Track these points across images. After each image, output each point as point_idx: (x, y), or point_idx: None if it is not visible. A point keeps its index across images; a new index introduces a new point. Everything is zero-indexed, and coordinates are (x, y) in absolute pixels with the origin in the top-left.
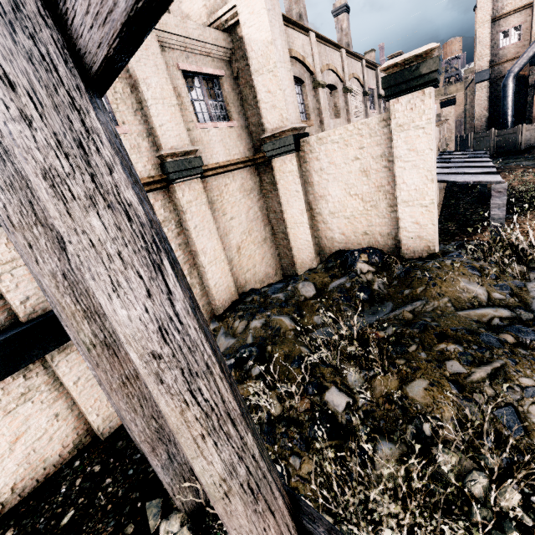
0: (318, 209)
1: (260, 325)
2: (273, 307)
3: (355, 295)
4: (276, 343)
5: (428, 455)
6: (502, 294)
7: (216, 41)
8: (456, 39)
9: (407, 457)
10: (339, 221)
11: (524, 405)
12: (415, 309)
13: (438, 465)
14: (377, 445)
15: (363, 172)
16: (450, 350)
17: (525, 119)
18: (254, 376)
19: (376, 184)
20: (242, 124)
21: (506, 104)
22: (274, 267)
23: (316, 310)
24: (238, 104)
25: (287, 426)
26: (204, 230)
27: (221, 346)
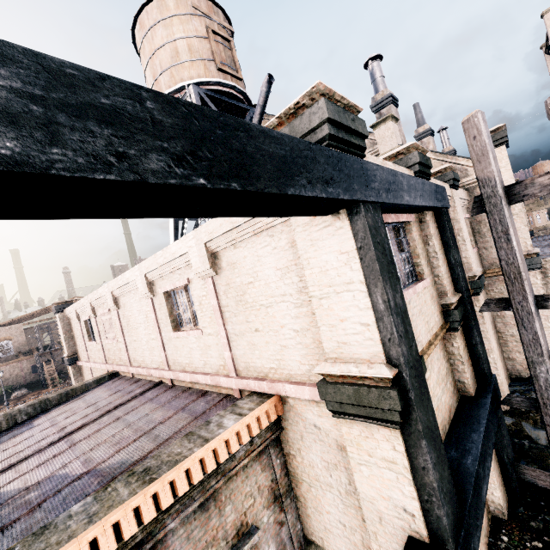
0: None
1: None
2: None
3: None
4: None
5: None
6: None
7: (466, 197)
8: (546, 162)
9: None
10: None
11: None
12: None
13: None
14: None
15: None
16: None
17: None
18: None
19: None
20: (477, 248)
21: None
22: (505, 369)
23: None
24: (473, 235)
25: None
26: (490, 331)
27: None
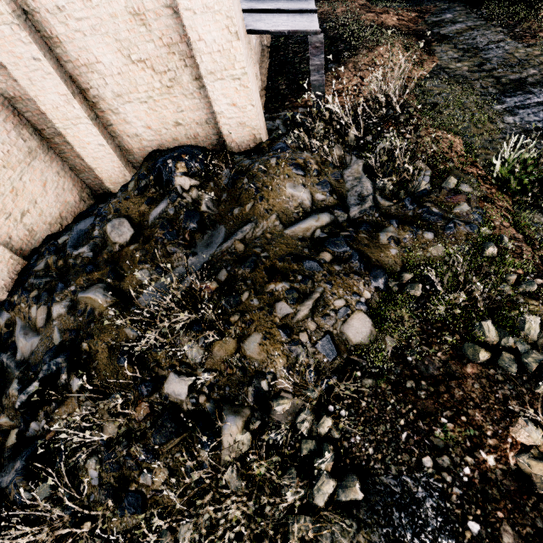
0: (94, 90)
1: (65, 311)
2: (78, 273)
3: (182, 226)
4: (92, 334)
5: (268, 406)
6: (324, 194)
7: None
8: None
9: (251, 419)
10: (135, 109)
11: (338, 327)
12: (246, 236)
13: (276, 415)
14: (223, 425)
15: (135, 16)
16: (279, 290)
17: None
18: (75, 393)
19: (164, 40)
20: None
21: None
22: (74, 190)
23: (138, 263)
24: None
25: (128, 446)
26: None
27: (24, 350)
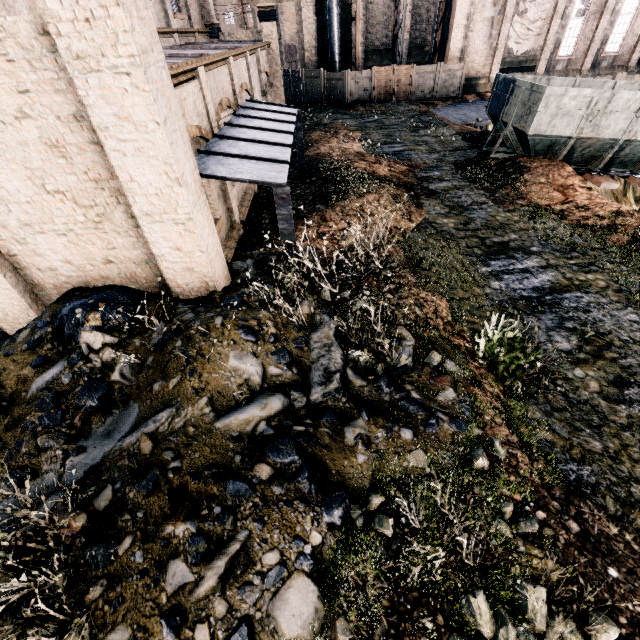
0: None
1: None
2: None
3: (74, 405)
4: None
5: None
6: (280, 367)
7: None
8: None
9: None
10: (50, 240)
11: (264, 605)
12: (160, 429)
13: None
14: None
15: (52, 147)
16: (180, 535)
17: (351, 63)
18: None
19: (90, 175)
20: None
21: (332, 37)
22: None
23: None
24: None
25: None
26: None
27: None
